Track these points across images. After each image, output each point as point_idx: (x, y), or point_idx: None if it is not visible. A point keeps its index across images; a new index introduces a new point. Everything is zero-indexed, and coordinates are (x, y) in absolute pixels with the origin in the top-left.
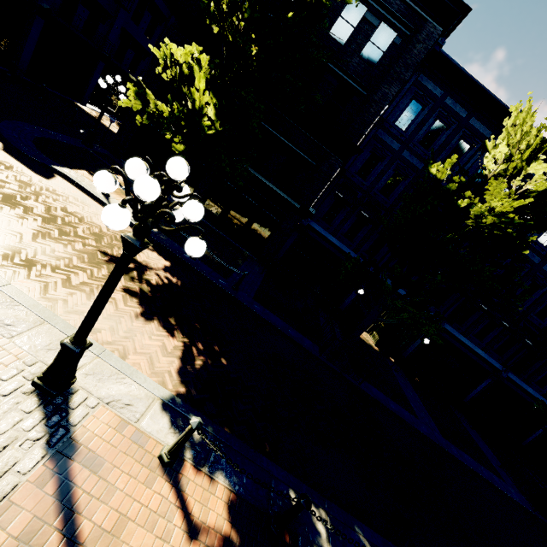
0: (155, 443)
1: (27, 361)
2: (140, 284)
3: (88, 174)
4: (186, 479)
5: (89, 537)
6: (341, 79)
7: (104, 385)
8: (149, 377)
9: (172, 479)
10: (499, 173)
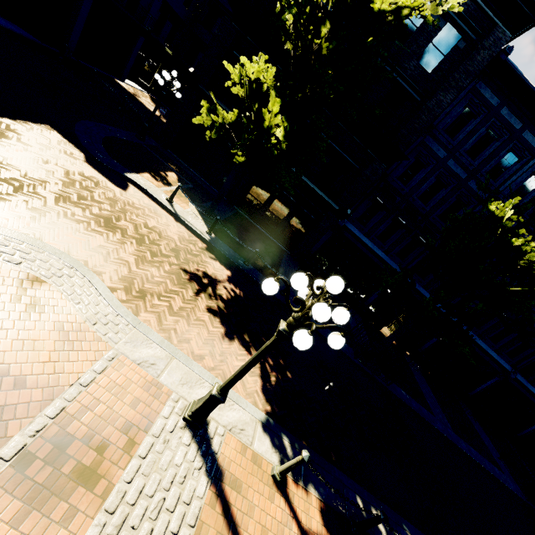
0: (266, 462)
1: (174, 397)
2: (216, 301)
3: (151, 177)
4: (291, 492)
5: None
6: (395, 82)
7: (223, 413)
8: (245, 398)
9: (283, 493)
10: None
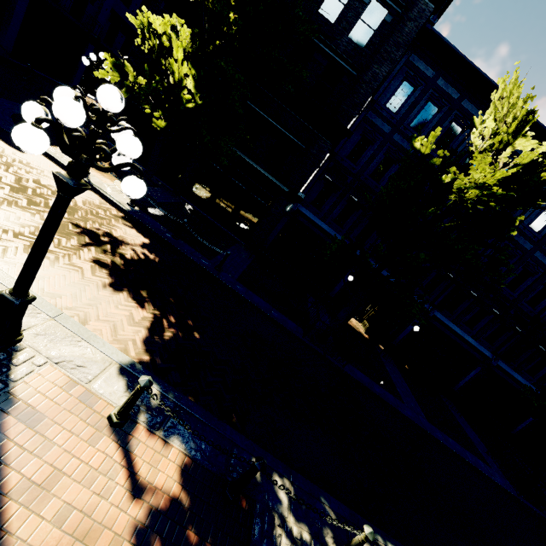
0: (107, 404)
1: None
2: (113, 257)
3: None
4: (137, 440)
5: (15, 488)
6: (331, 59)
7: (56, 345)
8: (111, 343)
9: (120, 440)
10: (486, 149)
